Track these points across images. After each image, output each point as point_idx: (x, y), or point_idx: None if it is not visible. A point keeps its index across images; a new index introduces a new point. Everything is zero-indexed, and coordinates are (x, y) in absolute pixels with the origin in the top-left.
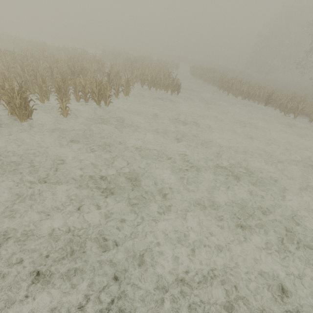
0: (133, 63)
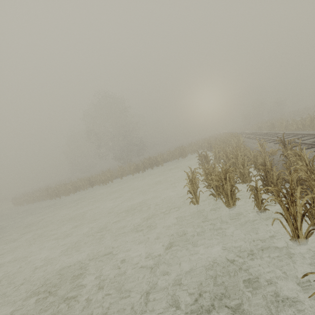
0: None
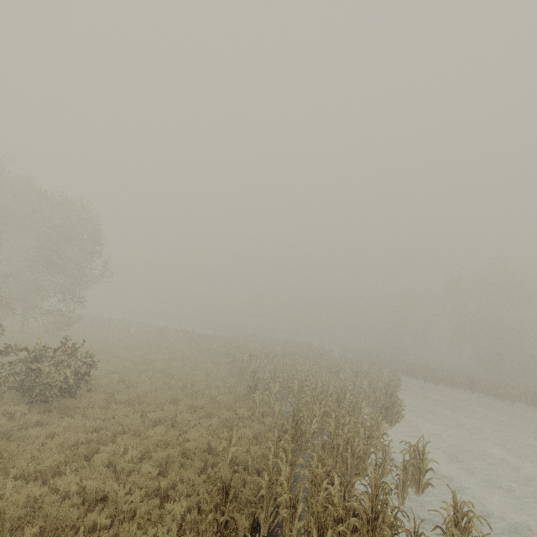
0: (323, 354)
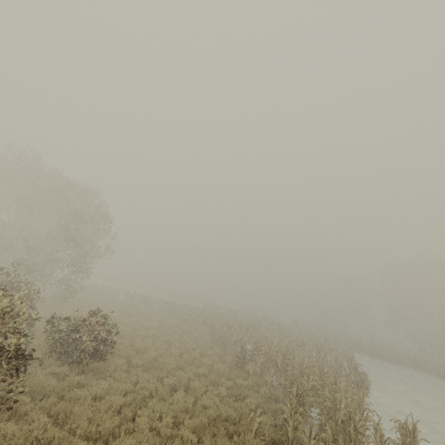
0: (283, 328)
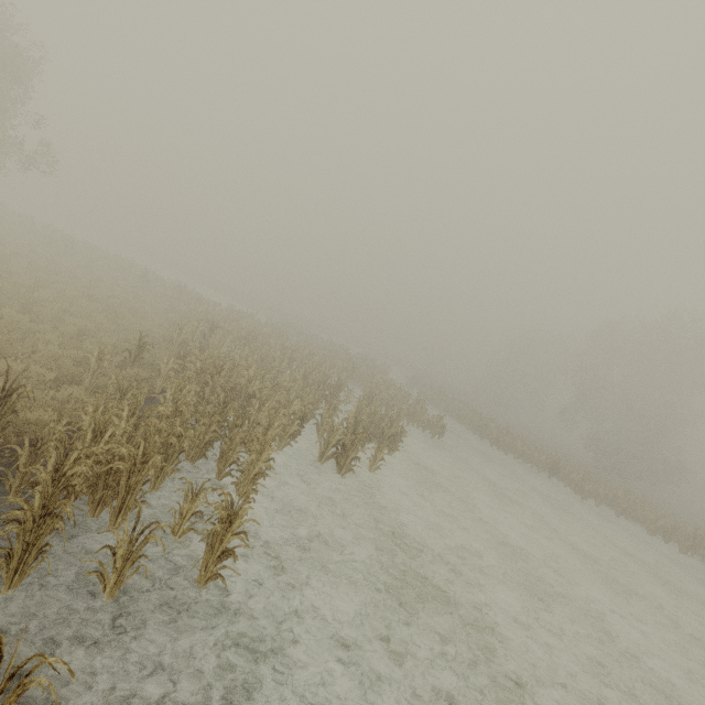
0: (358, 369)
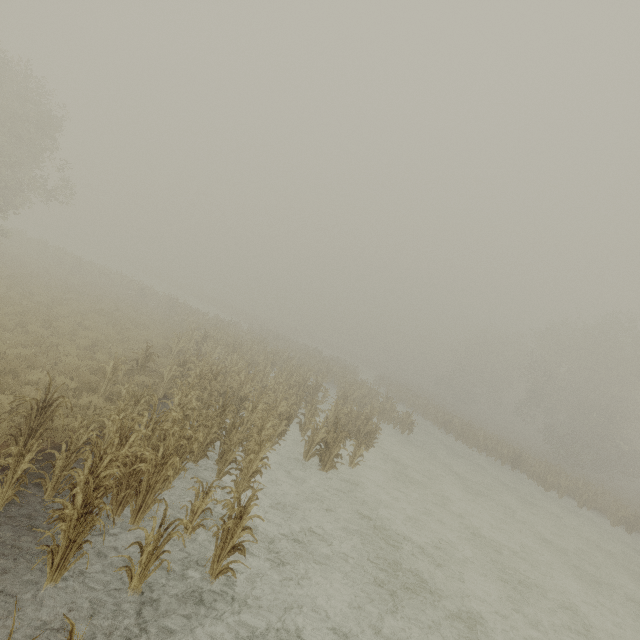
0: (332, 370)
